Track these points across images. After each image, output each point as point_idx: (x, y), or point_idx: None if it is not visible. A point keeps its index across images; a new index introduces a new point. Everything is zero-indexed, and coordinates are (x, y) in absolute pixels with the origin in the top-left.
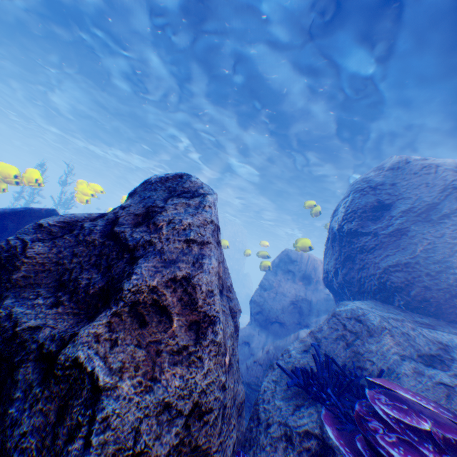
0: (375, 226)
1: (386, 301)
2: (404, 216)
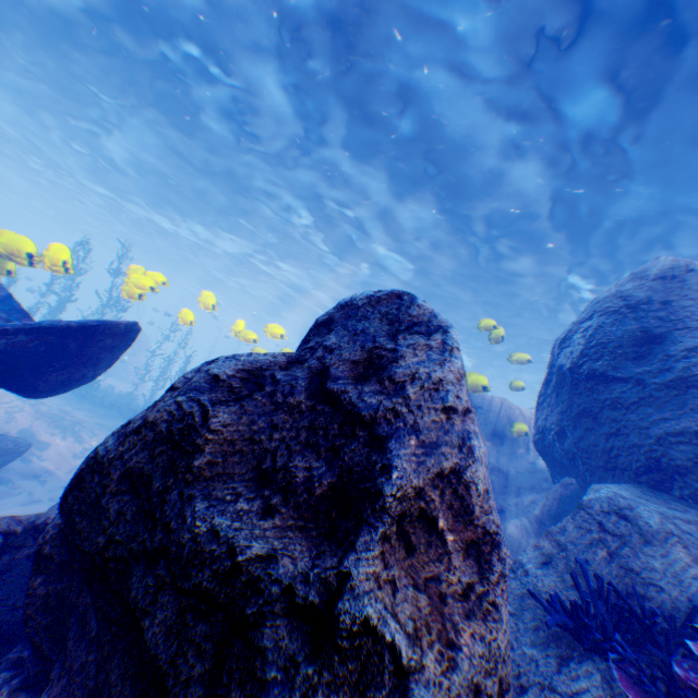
0: (638, 369)
1: (658, 487)
2: (691, 357)
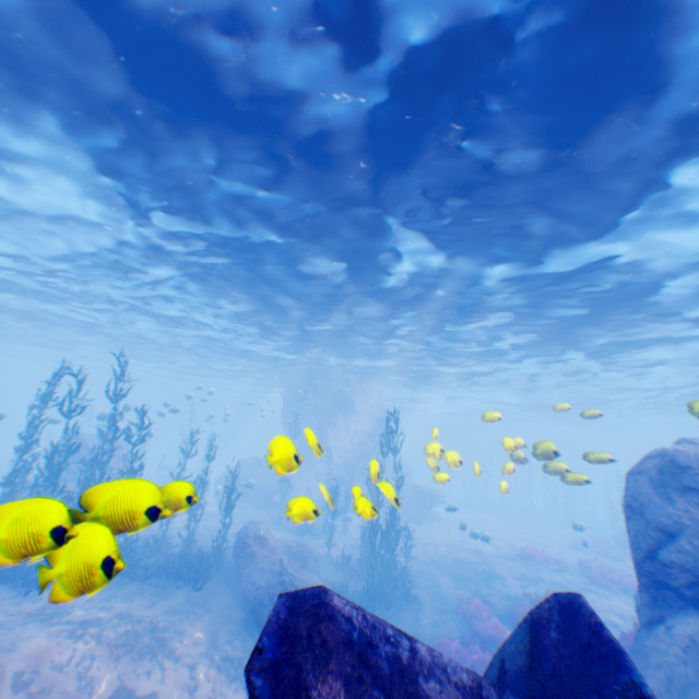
0: None
1: None
2: None
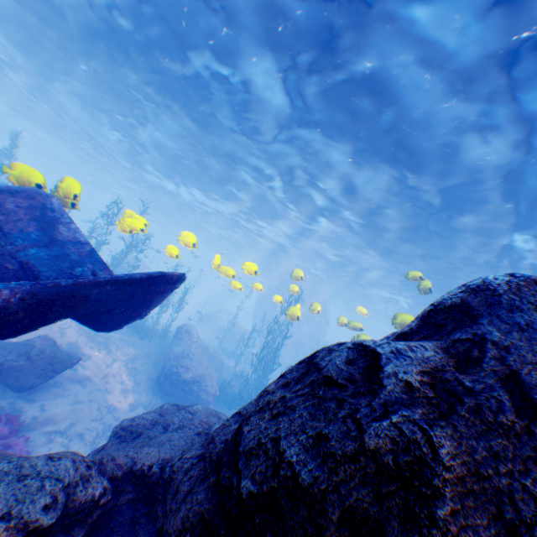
0: None
1: None
2: None
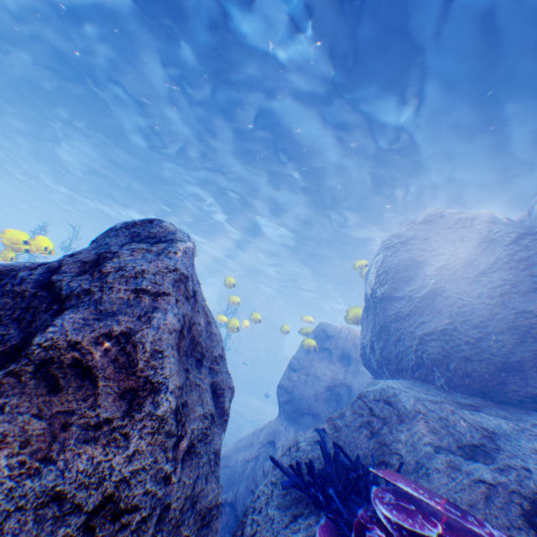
0: (409, 288)
1: (426, 379)
2: (438, 275)
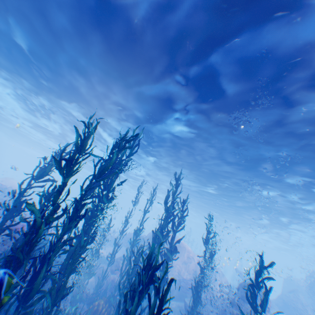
0: None
1: None
2: None
